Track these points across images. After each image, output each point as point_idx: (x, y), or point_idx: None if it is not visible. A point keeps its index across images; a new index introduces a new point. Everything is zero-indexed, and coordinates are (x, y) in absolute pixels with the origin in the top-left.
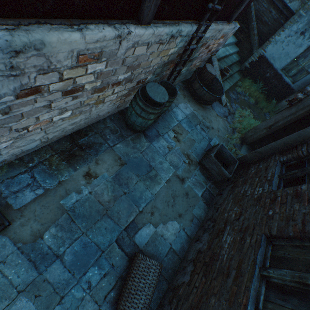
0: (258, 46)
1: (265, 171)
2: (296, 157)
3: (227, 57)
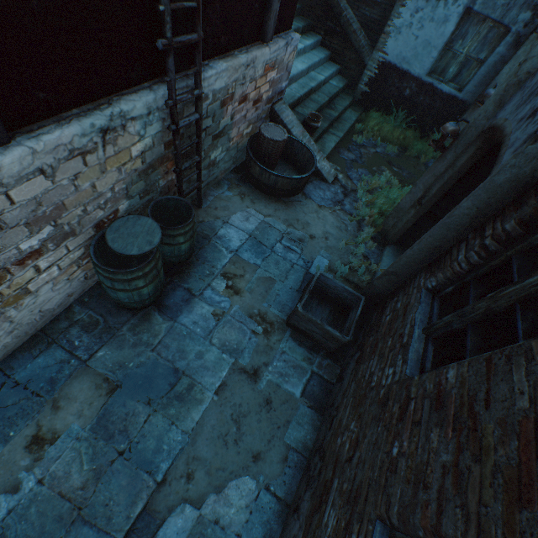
0: (371, 48)
1: (402, 320)
2: (453, 276)
3: (317, 90)
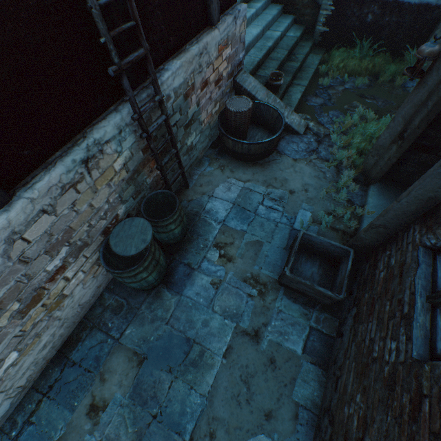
0: None
1: (399, 282)
2: None
3: (275, 47)
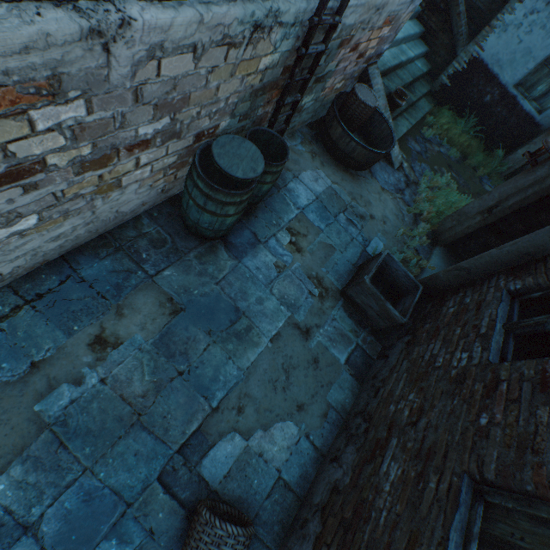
0: (468, 38)
1: (475, 313)
2: (544, 283)
3: (403, 66)
